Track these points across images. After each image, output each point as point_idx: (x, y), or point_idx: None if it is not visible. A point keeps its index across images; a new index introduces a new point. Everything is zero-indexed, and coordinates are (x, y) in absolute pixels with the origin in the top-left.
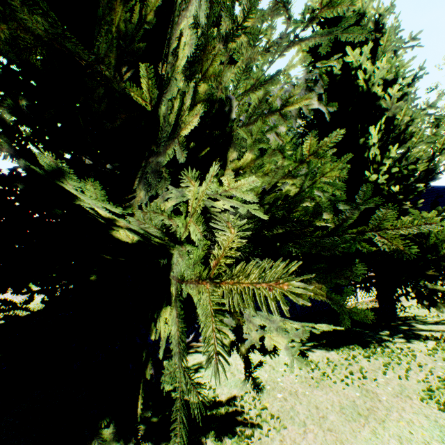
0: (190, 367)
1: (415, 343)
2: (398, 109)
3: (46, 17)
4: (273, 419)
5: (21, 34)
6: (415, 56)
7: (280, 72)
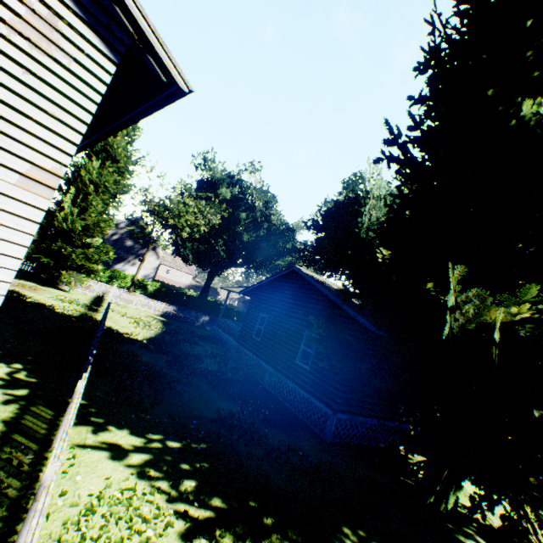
0: None
1: None
2: None
3: None
4: None
5: None
6: None
7: None
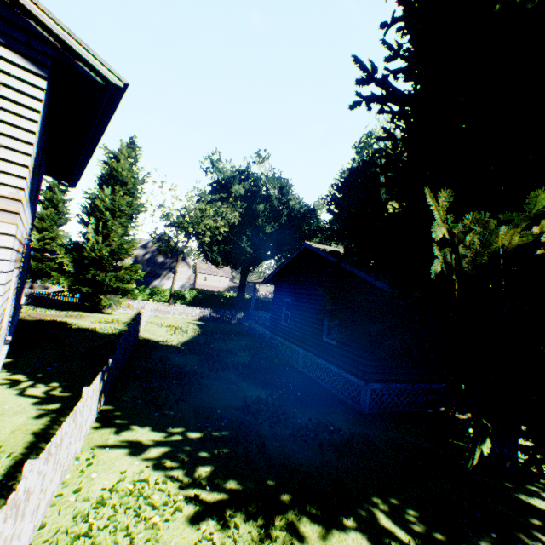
0: None
1: None
2: None
3: None
4: None
5: None
6: None
7: None
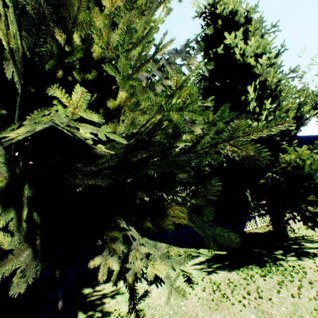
0: (108, 294)
1: (305, 260)
2: (268, 74)
3: None
4: None
5: None
6: (276, 36)
7: (153, 28)
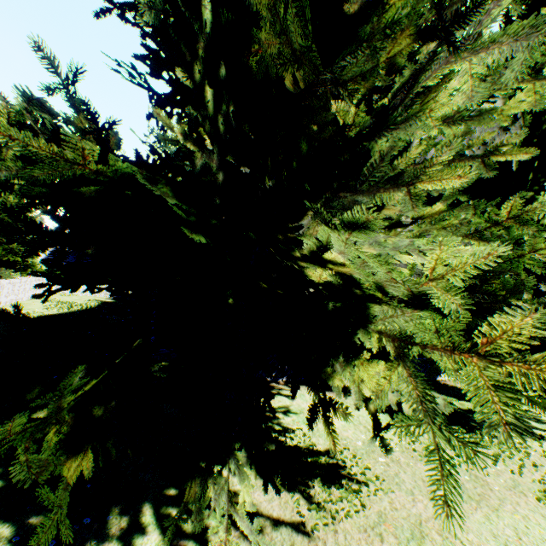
0: (277, 409)
1: (528, 441)
2: None
3: (305, 28)
4: (378, 481)
5: (285, 48)
6: None
7: (495, 111)
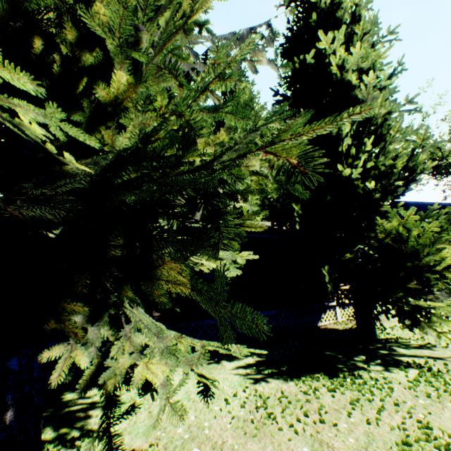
0: (100, 403)
1: (394, 372)
2: (375, 100)
3: None
4: None
5: None
6: (392, 45)
7: None
